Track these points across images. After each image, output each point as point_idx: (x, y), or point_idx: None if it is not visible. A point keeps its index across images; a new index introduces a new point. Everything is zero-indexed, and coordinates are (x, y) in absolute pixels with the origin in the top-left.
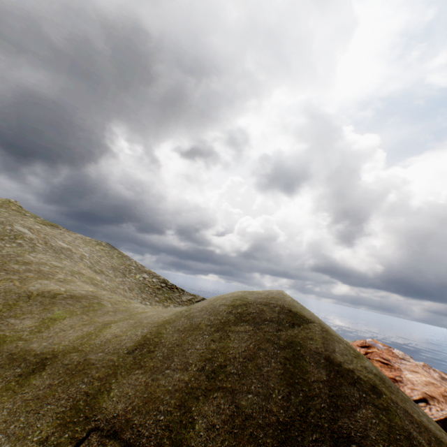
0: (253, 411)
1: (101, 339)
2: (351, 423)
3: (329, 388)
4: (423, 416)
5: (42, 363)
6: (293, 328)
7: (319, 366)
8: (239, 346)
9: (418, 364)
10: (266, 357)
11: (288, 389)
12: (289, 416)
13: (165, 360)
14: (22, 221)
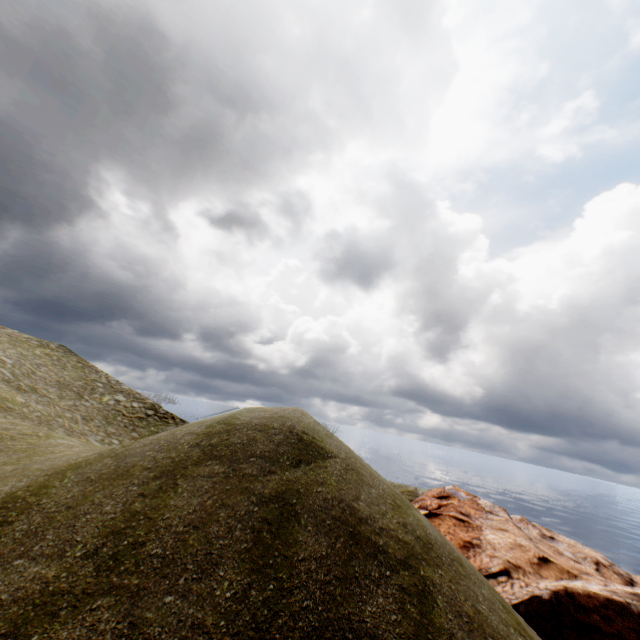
0: (162, 632)
1: None
2: (350, 635)
3: (326, 572)
4: (484, 604)
5: None
6: (297, 469)
7: (320, 532)
8: (186, 505)
9: (508, 519)
10: (229, 521)
11: (251, 579)
12: (234, 634)
13: (26, 538)
14: None
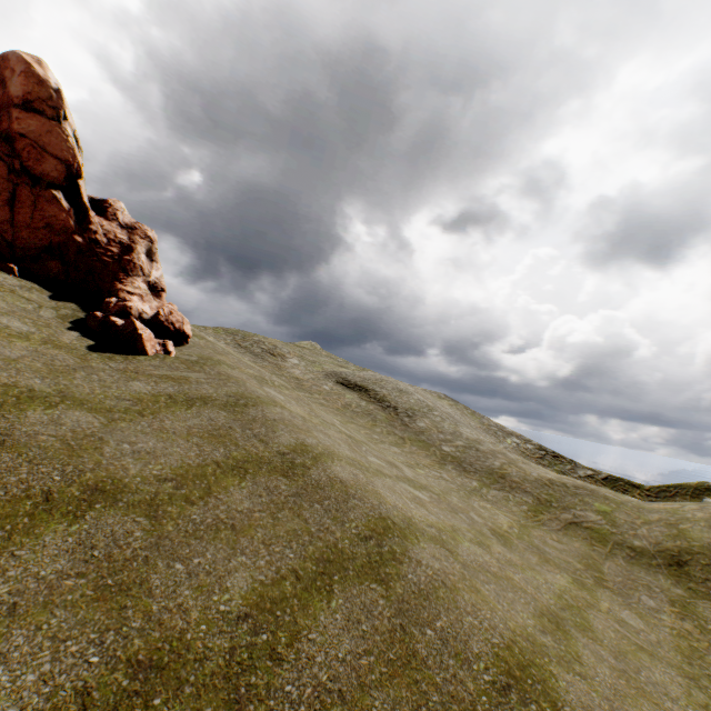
0: None
1: (704, 542)
2: None
3: None
4: None
5: (676, 558)
6: None
7: None
8: None
9: None
10: None
11: None
12: None
13: None
14: (399, 383)
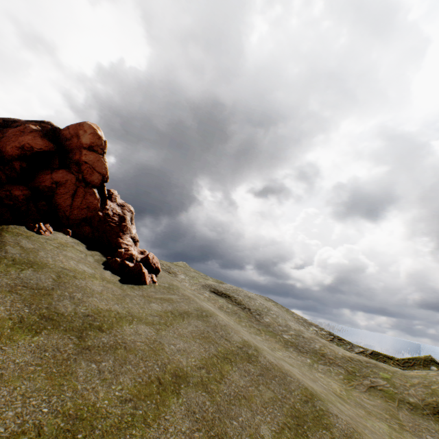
0: None
1: None
2: None
3: None
4: None
5: (436, 408)
6: None
7: None
8: None
9: None
10: None
11: None
12: None
13: None
14: (245, 291)
